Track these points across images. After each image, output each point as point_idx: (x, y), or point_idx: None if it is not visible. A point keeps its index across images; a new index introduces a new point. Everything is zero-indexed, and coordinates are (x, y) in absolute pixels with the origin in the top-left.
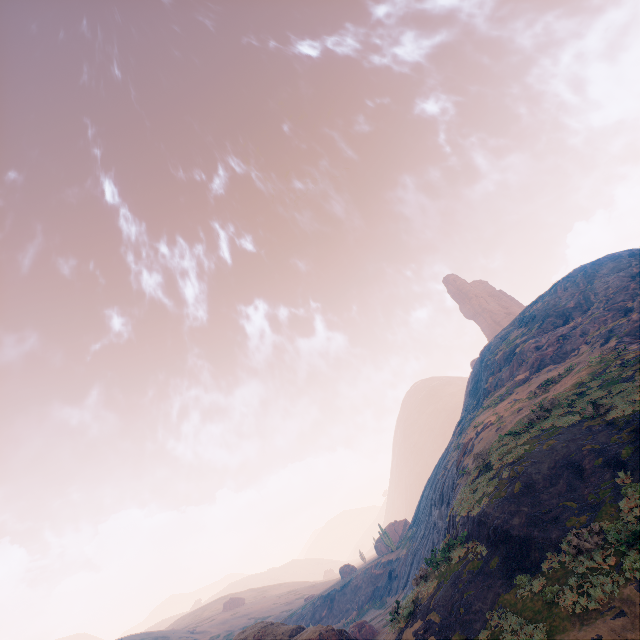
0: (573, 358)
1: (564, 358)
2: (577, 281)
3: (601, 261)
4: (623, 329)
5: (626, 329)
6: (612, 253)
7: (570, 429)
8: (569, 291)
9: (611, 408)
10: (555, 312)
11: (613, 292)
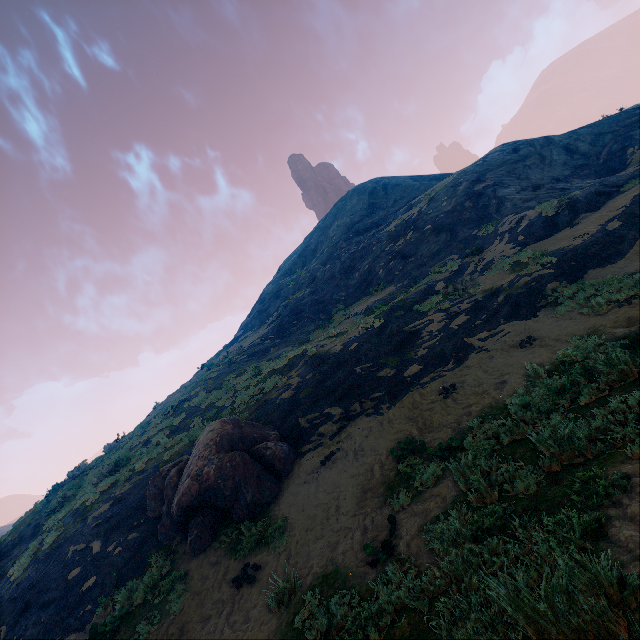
0: (258, 330)
1: (262, 323)
2: (338, 210)
3: (354, 193)
4: (289, 309)
5: (289, 310)
6: (367, 182)
7: (38, 520)
8: (329, 222)
9: (70, 501)
10: (303, 251)
11: (329, 246)
